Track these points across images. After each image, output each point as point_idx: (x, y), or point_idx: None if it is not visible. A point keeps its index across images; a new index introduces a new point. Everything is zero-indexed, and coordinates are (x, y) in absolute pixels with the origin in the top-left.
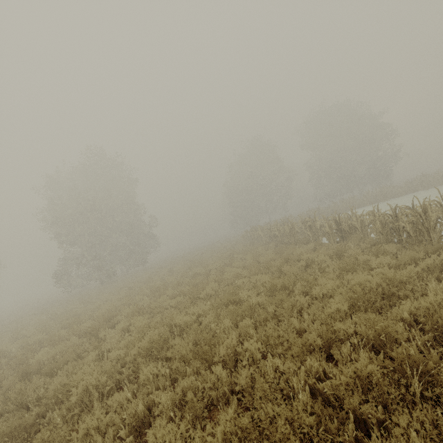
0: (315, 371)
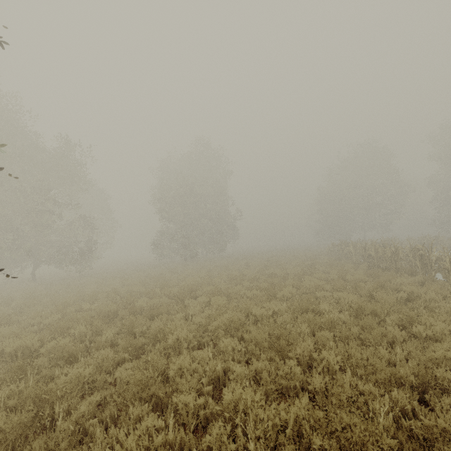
0: (401, 406)
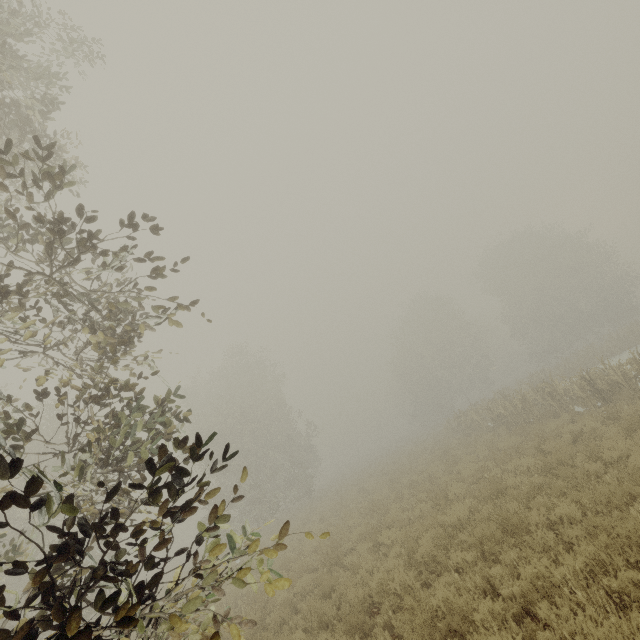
0: None
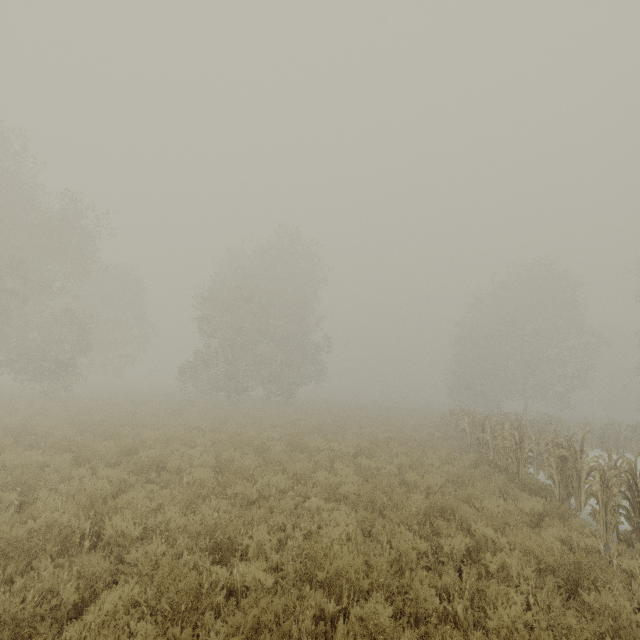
0: None
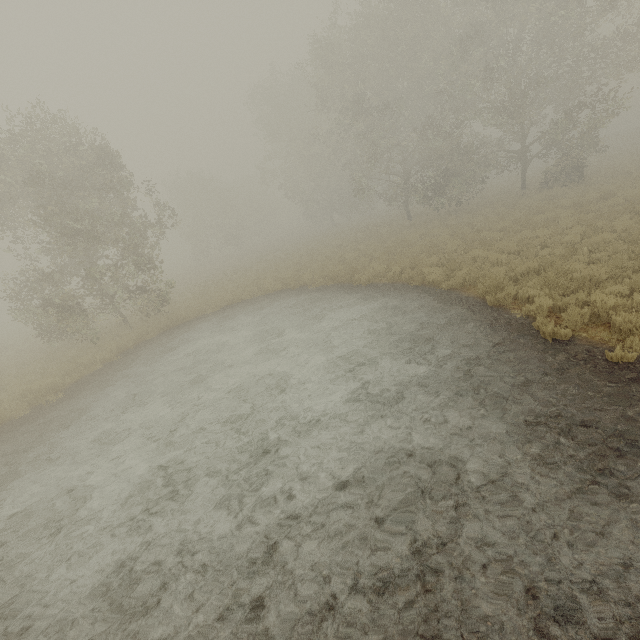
0: None
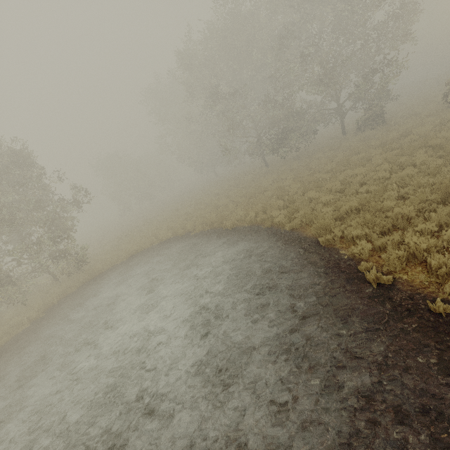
0: None
